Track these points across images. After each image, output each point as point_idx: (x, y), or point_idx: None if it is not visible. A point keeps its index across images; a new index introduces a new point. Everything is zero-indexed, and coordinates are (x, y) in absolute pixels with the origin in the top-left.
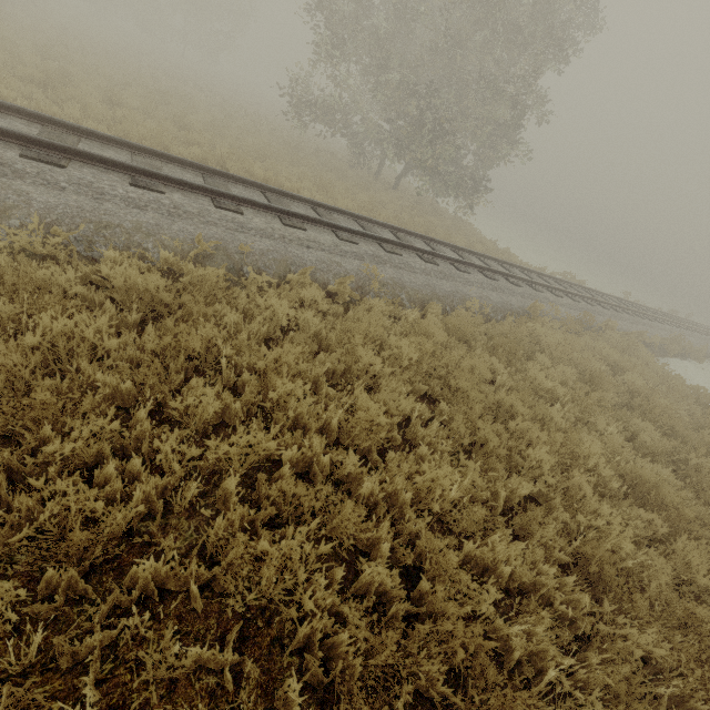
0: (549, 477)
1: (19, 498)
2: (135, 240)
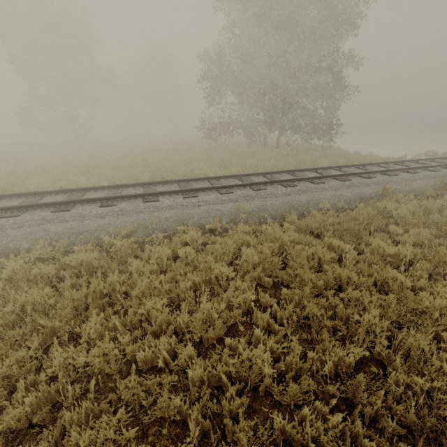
0: (382, 339)
1: None
2: (95, 235)
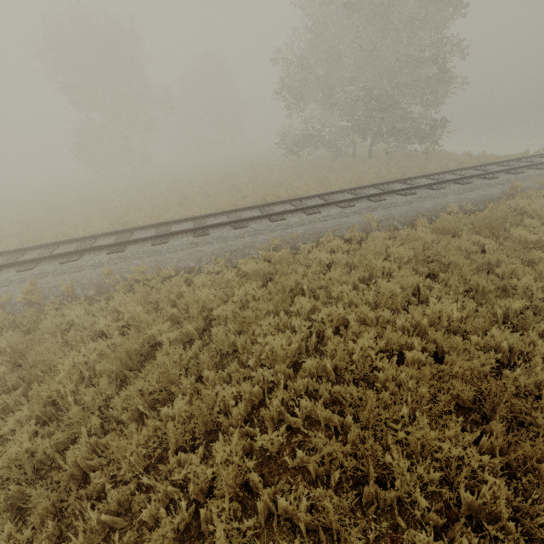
0: (539, 294)
1: (256, 347)
2: (246, 252)
